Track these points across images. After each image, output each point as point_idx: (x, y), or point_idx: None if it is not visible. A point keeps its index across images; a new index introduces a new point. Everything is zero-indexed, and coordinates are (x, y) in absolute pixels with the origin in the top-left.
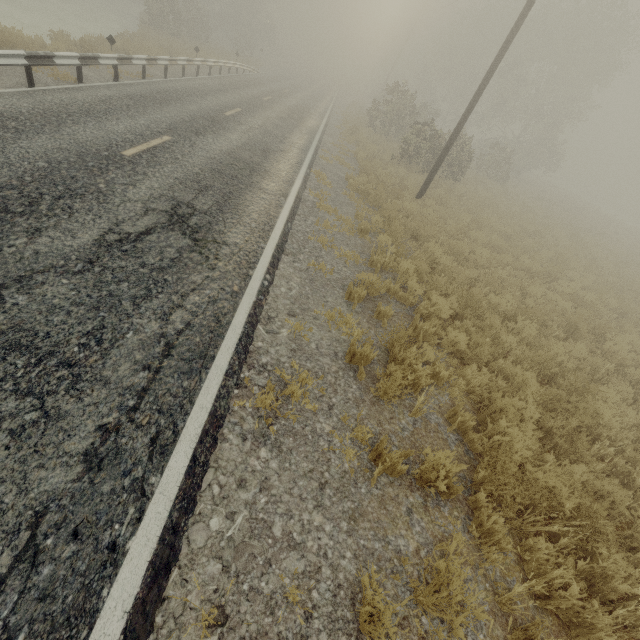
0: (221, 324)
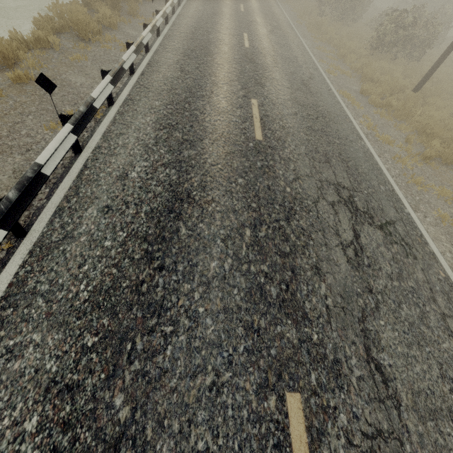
0: None
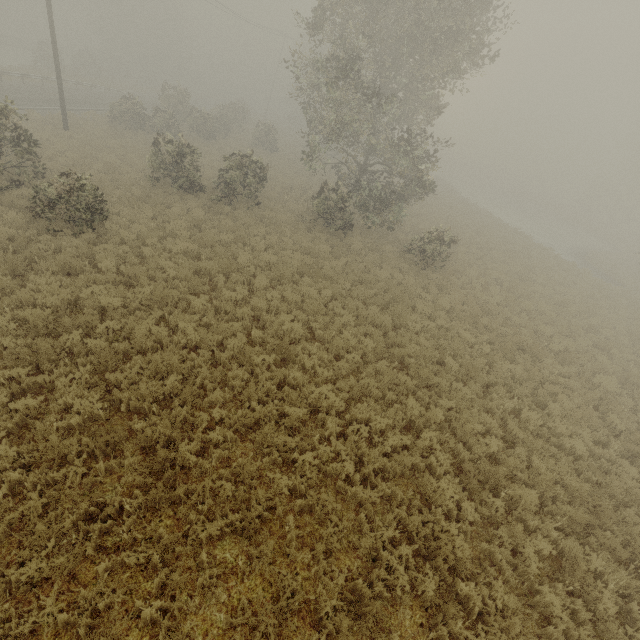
0: None
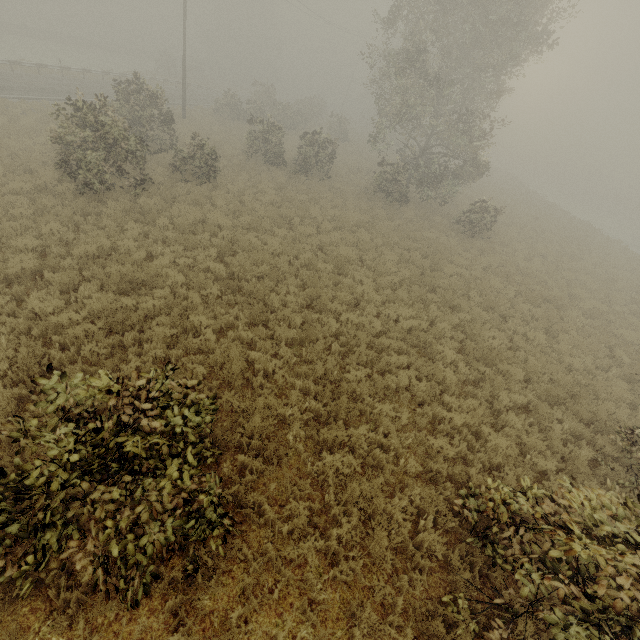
0: None
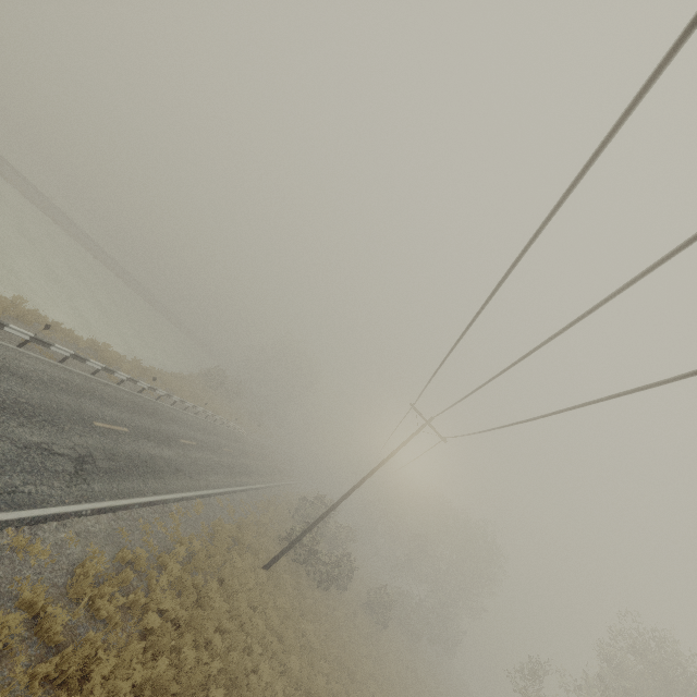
0: (42, 504)
